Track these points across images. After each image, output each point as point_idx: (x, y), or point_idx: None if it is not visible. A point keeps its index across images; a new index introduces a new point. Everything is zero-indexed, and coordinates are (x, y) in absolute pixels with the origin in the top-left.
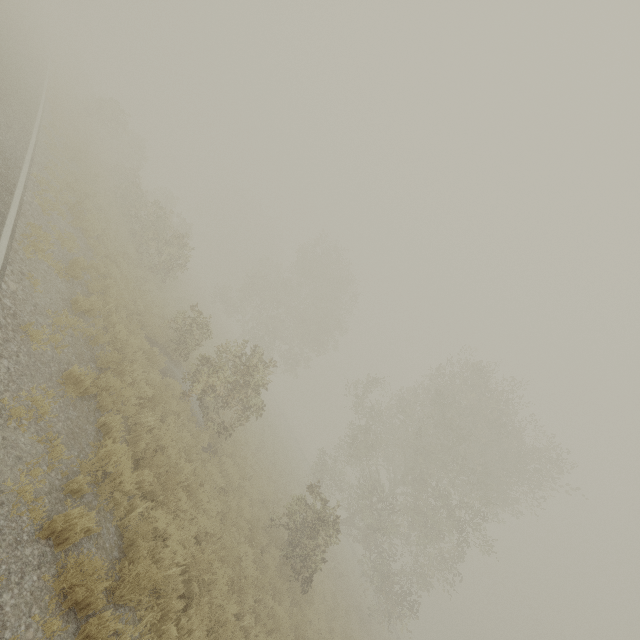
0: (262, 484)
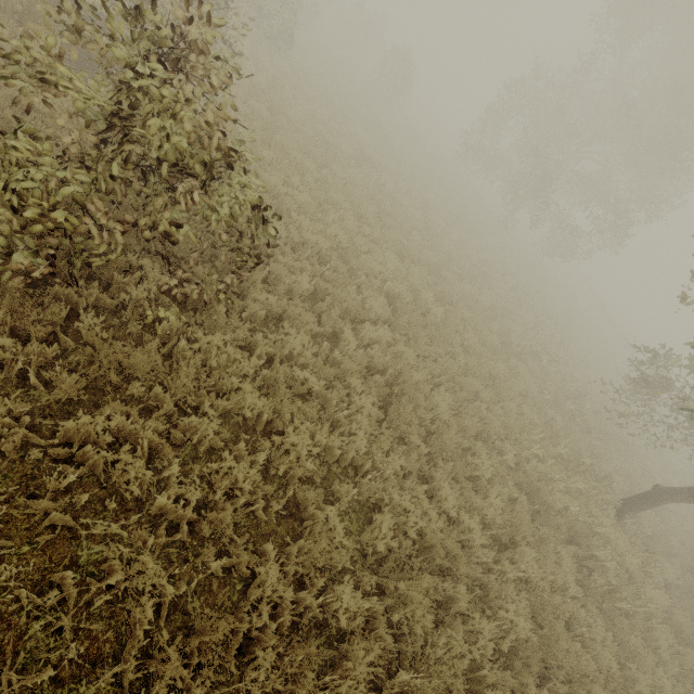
0: (291, 231)
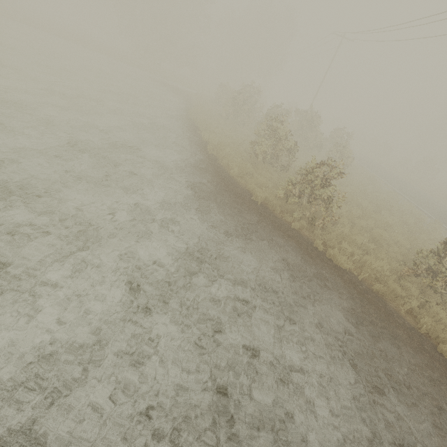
0: None
